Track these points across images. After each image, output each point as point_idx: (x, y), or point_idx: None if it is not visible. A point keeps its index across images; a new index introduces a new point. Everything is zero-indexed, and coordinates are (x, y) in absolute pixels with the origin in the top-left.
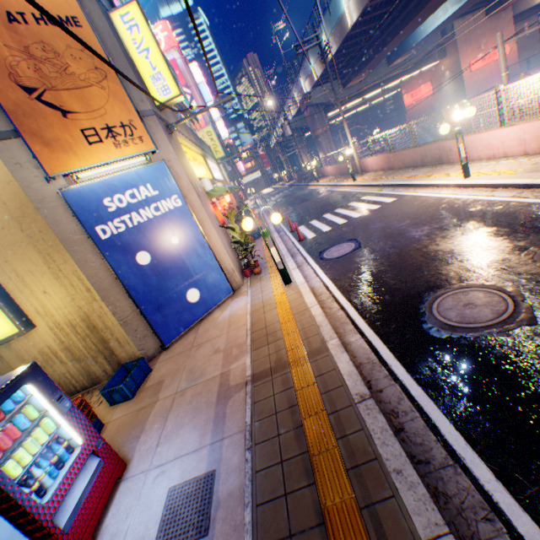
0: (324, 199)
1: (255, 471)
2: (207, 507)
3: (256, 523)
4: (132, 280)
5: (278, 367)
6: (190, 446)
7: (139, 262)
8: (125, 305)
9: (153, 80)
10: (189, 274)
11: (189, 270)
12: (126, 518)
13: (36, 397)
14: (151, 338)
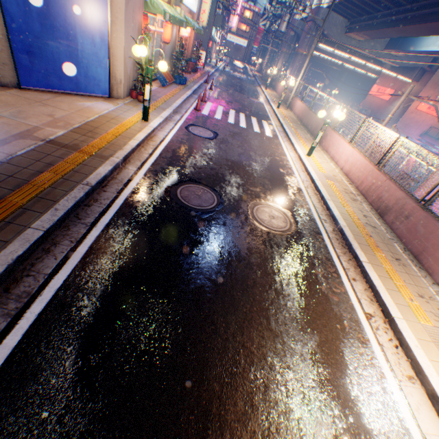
0: (249, 102)
1: None
2: None
3: None
4: (13, 8)
5: (71, 148)
6: None
7: None
8: None
9: None
10: (75, 50)
11: (77, 47)
12: None
13: None
14: (11, 71)
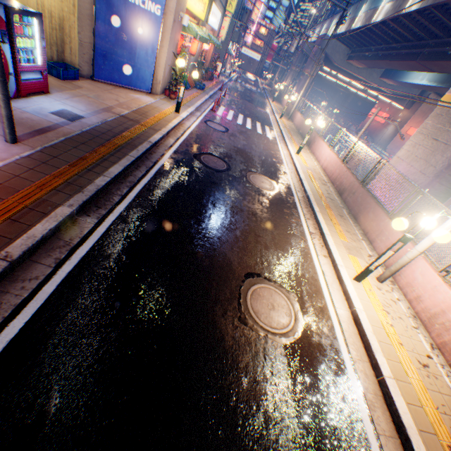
0: (256, 111)
1: (99, 126)
2: (76, 120)
3: (90, 130)
4: (102, 27)
5: (135, 122)
6: (80, 109)
7: (112, 22)
8: (88, 36)
9: None
10: (134, 57)
11: (136, 55)
12: (43, 102)
13: (35, 29)
14: (89, 67)
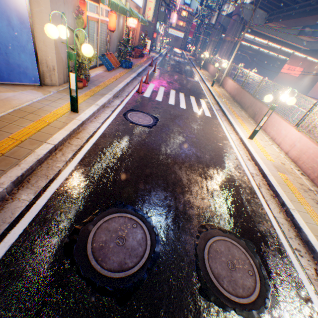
0: (187, 82)
1: None
2: None
3: None
4: None
5: None
6: None
7: None
8: None
9: None
10: None
11: None
12: None
13: None
14: None
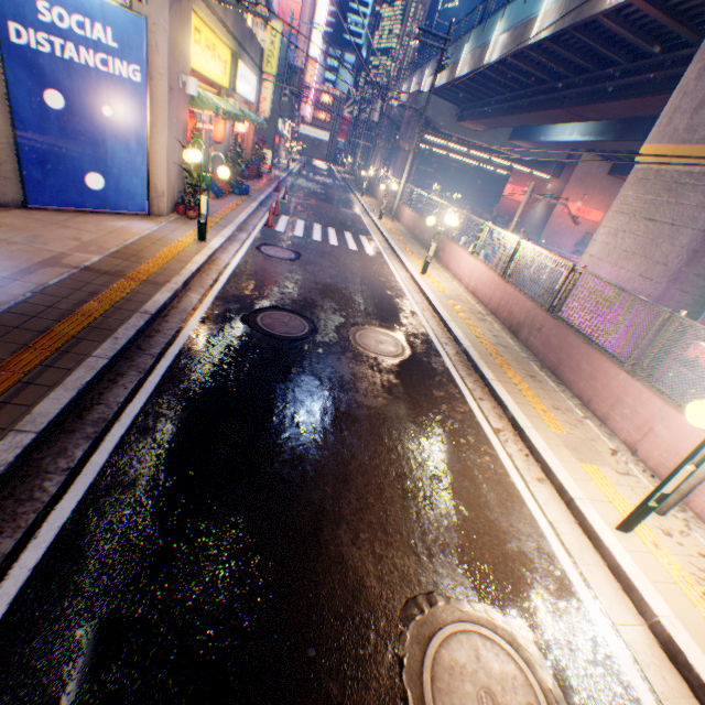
0: (340, 214)
1: (26, 302)
2: None
3: None
4: (26, 112)
5: (115, 275)
6: None
7: (47, 100)
8: (1, 130)
9: None
10: (104, 158)
11: (107, 154)
12: None
13: None
14: (15, 186)
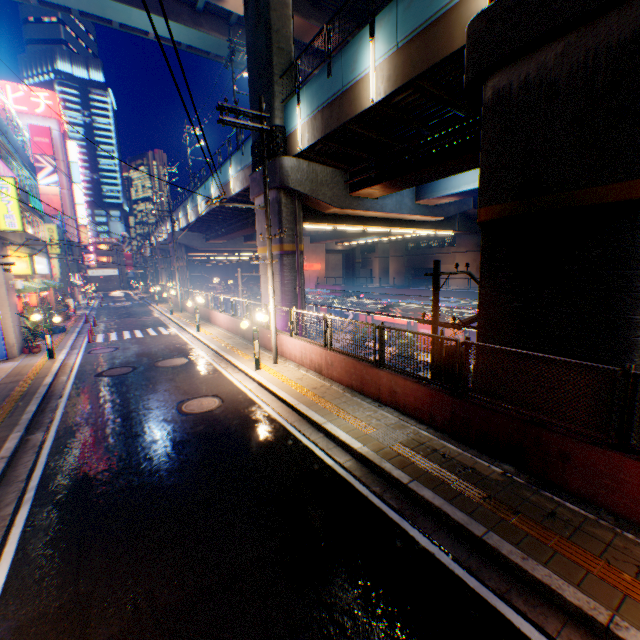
0: (143, 320)
1: None
2: None
3: None
4: None
5: (17, 381)
6: None
7: None
8: None
9: (6, 217)
10: None
11: None
12: None
13: None
14: None
